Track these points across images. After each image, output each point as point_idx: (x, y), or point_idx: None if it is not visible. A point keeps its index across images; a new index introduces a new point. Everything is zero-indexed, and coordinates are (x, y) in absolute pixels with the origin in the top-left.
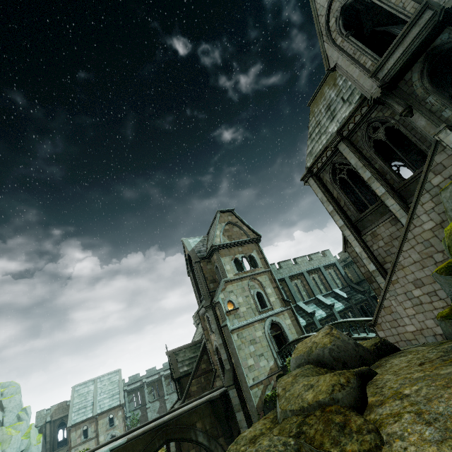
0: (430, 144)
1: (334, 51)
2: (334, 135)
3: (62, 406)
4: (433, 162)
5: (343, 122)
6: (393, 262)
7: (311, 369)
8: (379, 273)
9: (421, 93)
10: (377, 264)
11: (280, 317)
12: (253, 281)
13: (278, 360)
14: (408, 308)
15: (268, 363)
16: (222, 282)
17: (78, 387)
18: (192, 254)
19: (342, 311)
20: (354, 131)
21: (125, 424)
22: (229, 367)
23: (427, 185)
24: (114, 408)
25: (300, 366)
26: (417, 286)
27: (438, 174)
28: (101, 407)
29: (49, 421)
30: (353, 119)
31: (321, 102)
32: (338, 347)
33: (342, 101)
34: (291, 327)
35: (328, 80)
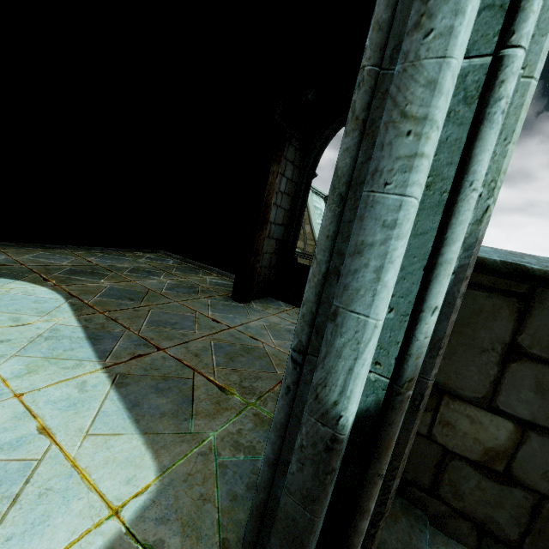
0: None
1: None
2: None
3: None
4: None
5: None
6: None
7: None
8: None
9: None
10: None
11: None
12: None
13: None
14: None
15: None
16: None
17: None
18: None
19: None
20: None
21: None
22: None
23: None
24: None
25: None
26: None
27: None
28: None
29: None
30: None
31: None
32: None
33: None
34: None
35: None
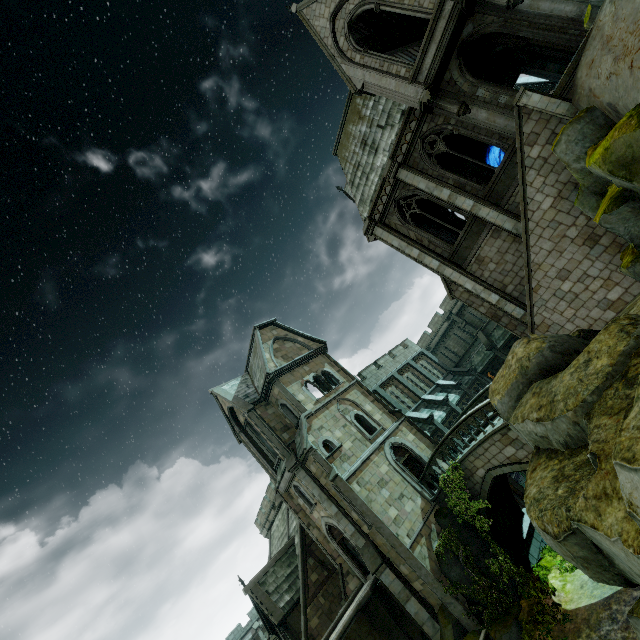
0: (499, 136)
1: (356, 69)
2: (390, 163)
3: None
4: (523, 135)
5: (393, 147)
6: (526, 265)
7: (543, 381)
8: (506, 300)
9: (469, 88)
10: (498, 291)
11: (398, 436)
12: (343, 403)
13: (425, 493)
14: (565, 311)
15: (414, 503)
16: (303, 419)
17: None
18: (238, 403)
19: (459, 403)
20: (409, 153)
21: None
22: (364, 541)
23: (527, 161)
24: None
25: (521, 397)
26: (563, 278)
27: (534, 145)
28: None
29: None
30: (404, 140)
31: (351, 142)
32: (556, 341)
33: (379, 129)
34: (417, 442)
35: (349, 118)
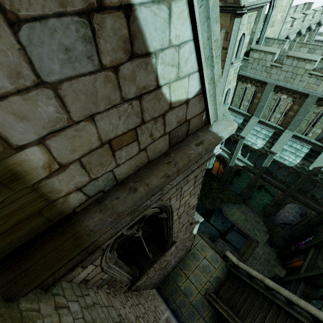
0: None
1: None
2: None
3: None
4: None
5: None
6: None
7: None
8: None
9: None
10: None
11: None
12: None
13: None
14: None
15: None
16: None
17: None
18: None
19: (284, 164)
20: None
21: None
22: None
23: None
24: None
25: None
26: None
27: None
28: None
29: None
30: None
31: None
32: None
33: None
34: None
35: None
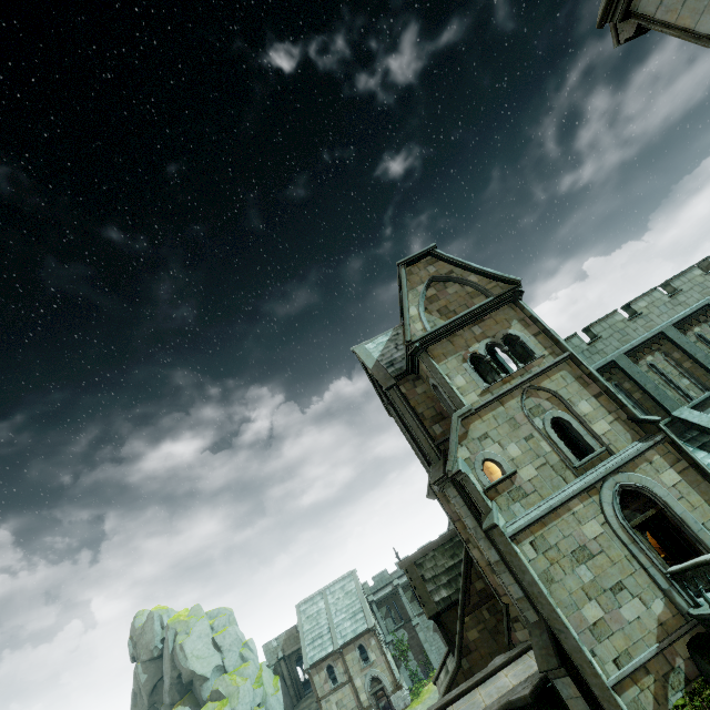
0: None
1: None
2: None
3: (292, 634)
4: None
5: None
6: None
7: None
8: None
9: None
10: None
11: (639, 471)
12: (534, 395)
13: (676, 595)
14: None
15: (645, 608)
16: (454, 422)
17: (303, 606)
18: (377, 374)
19: None
20: None
21: (386, 658)
22: (536, 618)
23: None
24: (361, 635)
25: None
26: None
27: None
28: (342, 635)
29: (281, 657)
30: None
31: None
32: None
33: None
34: (684, 490)
35: None
